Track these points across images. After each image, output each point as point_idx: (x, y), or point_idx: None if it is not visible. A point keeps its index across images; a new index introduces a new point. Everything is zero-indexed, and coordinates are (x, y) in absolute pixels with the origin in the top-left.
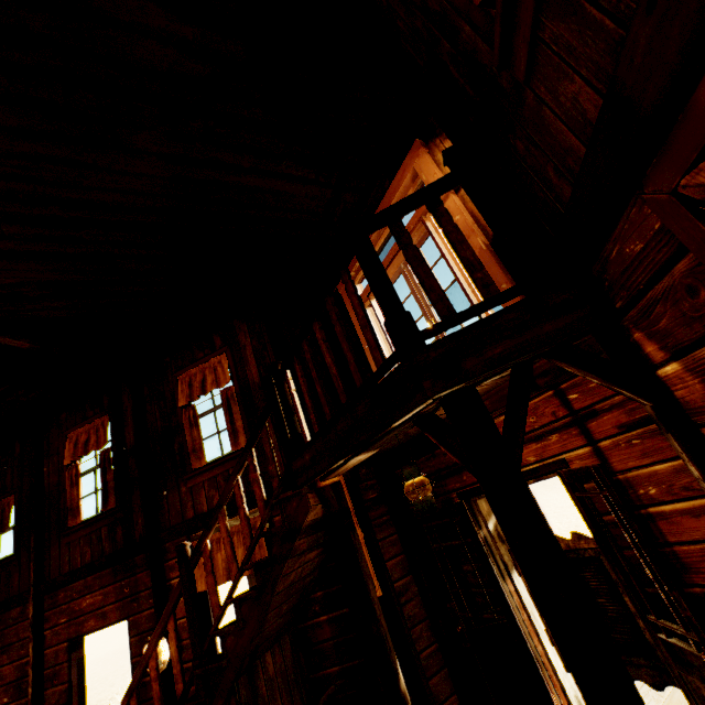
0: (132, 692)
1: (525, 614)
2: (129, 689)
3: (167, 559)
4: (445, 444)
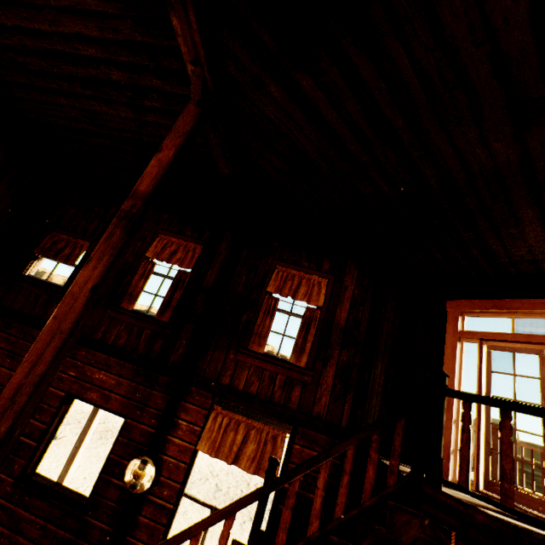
0: None
1: None
2: None
3: (186, 399)
4: None
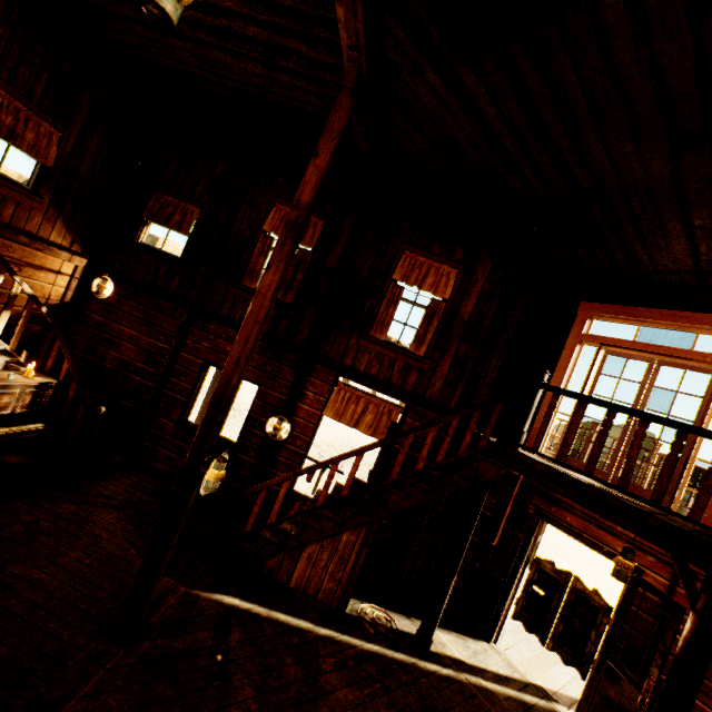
0: (312, 471)
1: (515, 585)
2: (311, 468)
3: (312, 375)
4: (686, 582)
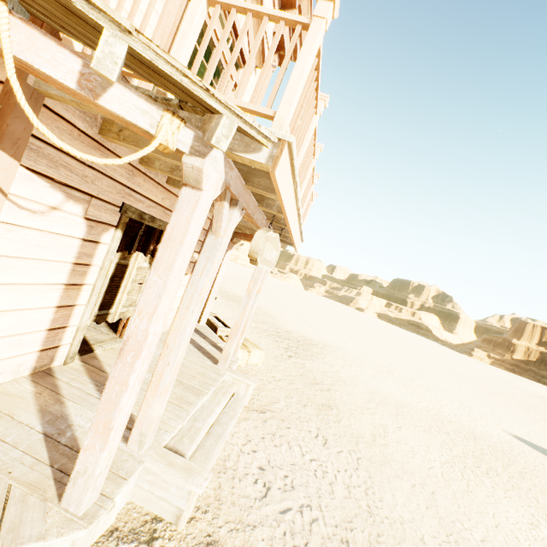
0: None
1: None
2: None
3: None
4: None
